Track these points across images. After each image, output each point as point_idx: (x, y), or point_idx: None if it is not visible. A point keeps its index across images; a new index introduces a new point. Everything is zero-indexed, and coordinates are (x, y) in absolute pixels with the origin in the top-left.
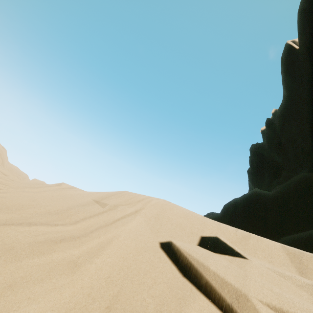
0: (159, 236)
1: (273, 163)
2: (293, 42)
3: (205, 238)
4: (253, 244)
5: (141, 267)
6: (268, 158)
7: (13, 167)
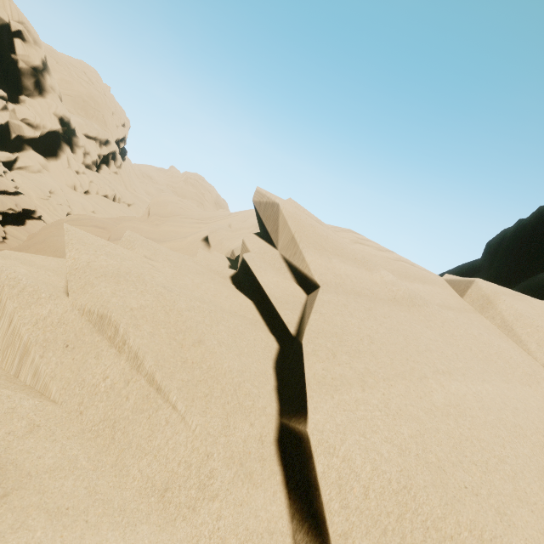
0: None
1: None
2: None
3: None
4: None
5: None
6: None
7: None
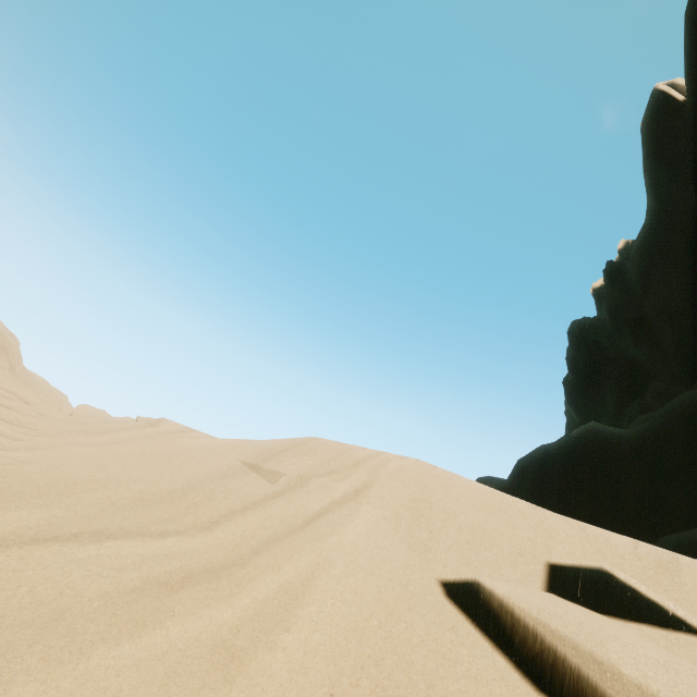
0: (434, 563)
1: (625, 363)
2: (671, 87)
3: (561, 569)
4: (696, 587)
5: (412, 662)
6: (612, 352)
7: (35, 378)
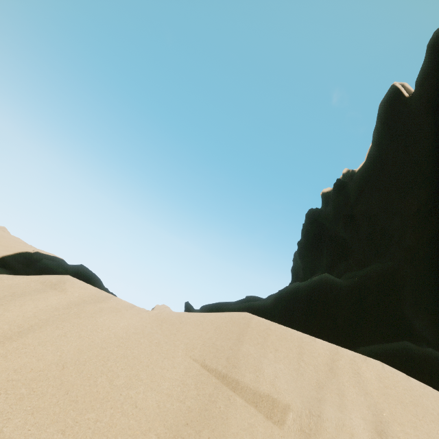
0: None
1: (338, 239)
2: (402, 87)
3: None
4: None
5: None
6: (330, 231)
7: None
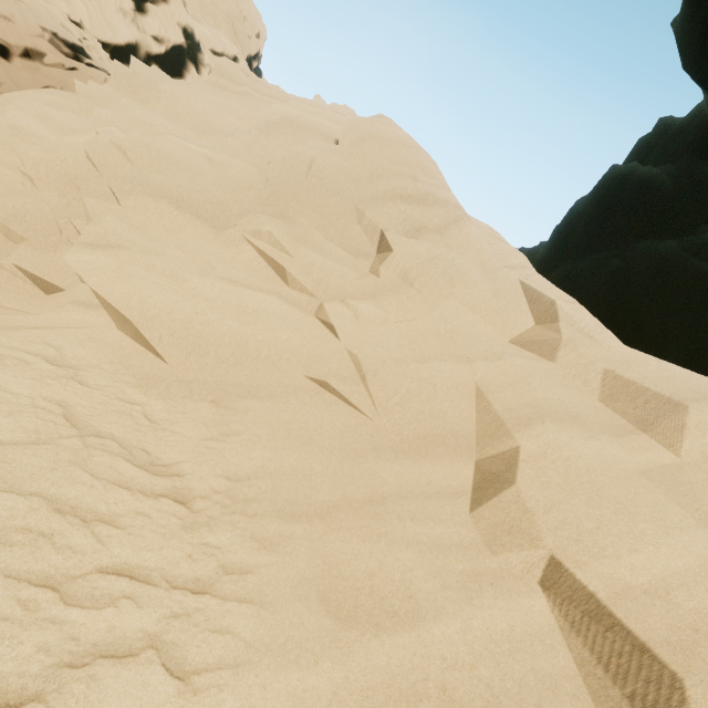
0: None
1: None
2: None
3: None
4: None
5: None
6: None
7: None
